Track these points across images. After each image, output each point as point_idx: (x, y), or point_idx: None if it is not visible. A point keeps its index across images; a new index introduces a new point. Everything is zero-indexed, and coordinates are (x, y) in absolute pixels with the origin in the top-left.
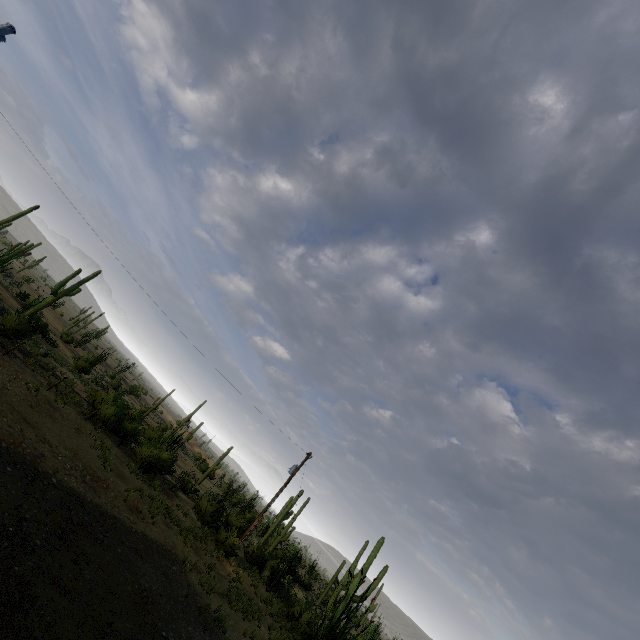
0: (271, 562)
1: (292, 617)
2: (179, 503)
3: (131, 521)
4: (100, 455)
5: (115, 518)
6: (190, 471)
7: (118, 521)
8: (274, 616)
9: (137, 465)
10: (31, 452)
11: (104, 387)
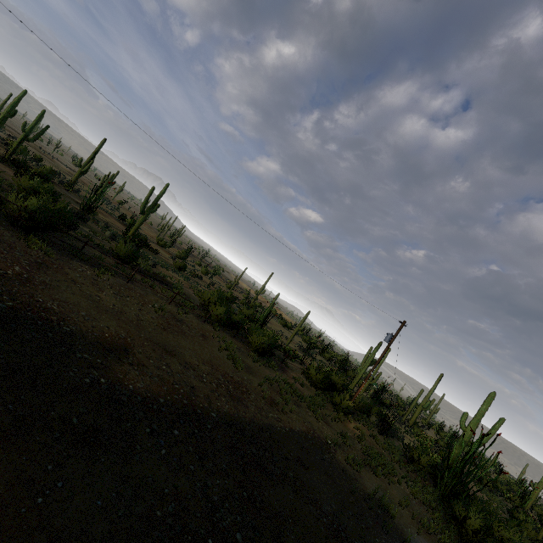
0: (375, 409)
1: (410, 458)
2: (291, 373)
3: (277, 420)
4: (228, 357)
5: (269, 429)
6: (276, 329)
7: (272, 431)
8: (400, 463)
9: (255, 354)
10: (184, 391)
11: (199, 277)
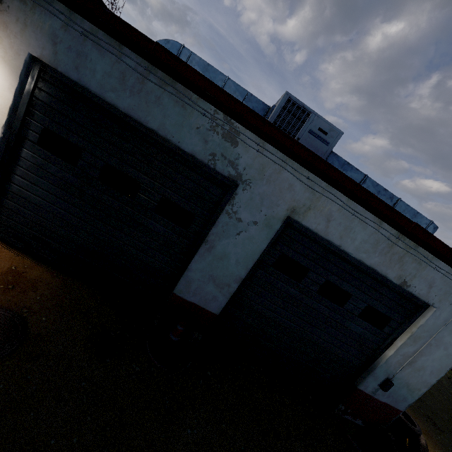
0: None
1: None
2: None
3: None
4: None
5: None
6: None
7: None
8: None
9: None
10: None
11: None
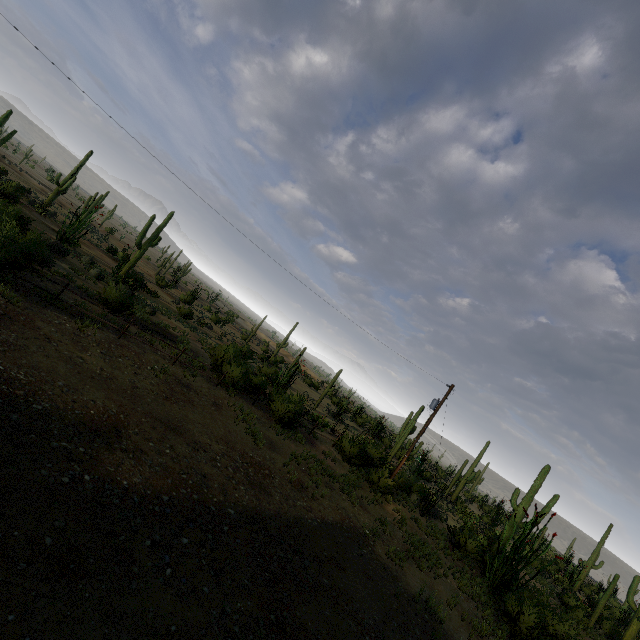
0: (417, 486)
1: (456, 543)
2: (321, 446)
3: (307, 509)
4: (247, 431)
5: (298, 523)
6: (301, 389)
7: (301, 525)
8: (445, 550)
9: (279, 425)
10: (193, 482)
11: (208, 326)
